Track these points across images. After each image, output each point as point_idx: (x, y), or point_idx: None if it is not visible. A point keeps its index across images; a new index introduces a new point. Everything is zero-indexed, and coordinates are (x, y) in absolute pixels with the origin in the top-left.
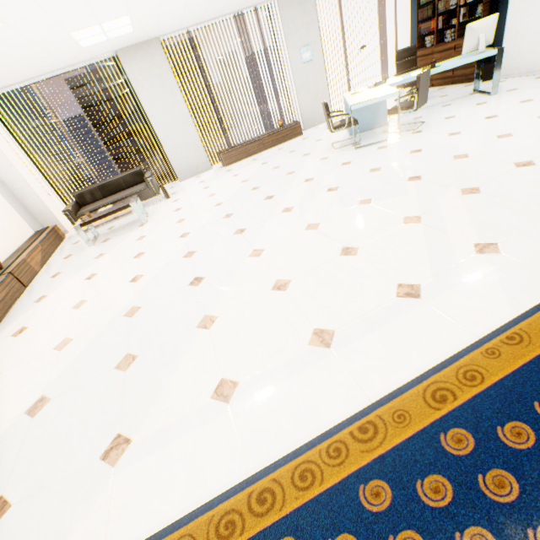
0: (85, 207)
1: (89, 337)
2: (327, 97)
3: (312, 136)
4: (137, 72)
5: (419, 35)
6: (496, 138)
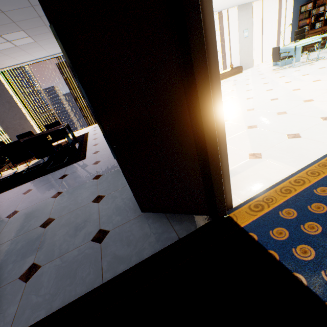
0: None
1: (238, 117)
2: (252, 55)
3: (250, 71)
4: None
5: (299, 27)
6: None
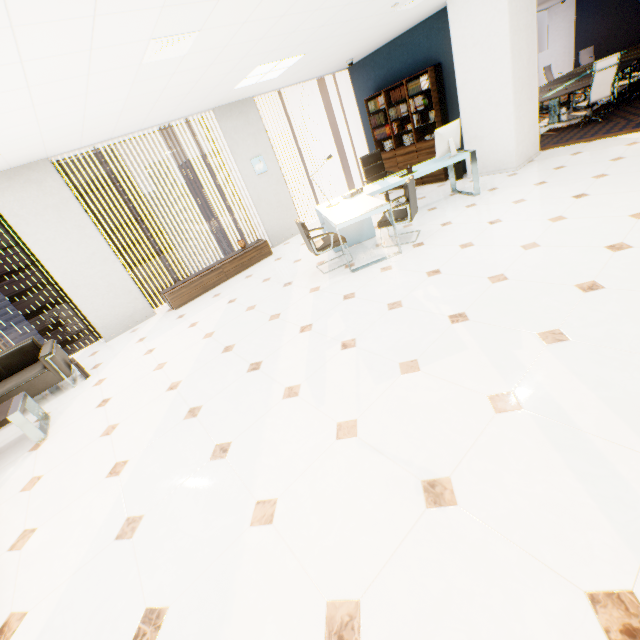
0: None
1: None
2: (293, 208)
3: (286, 255)
4: (17, 204)
5: (376, 140)
6: (523, 250)
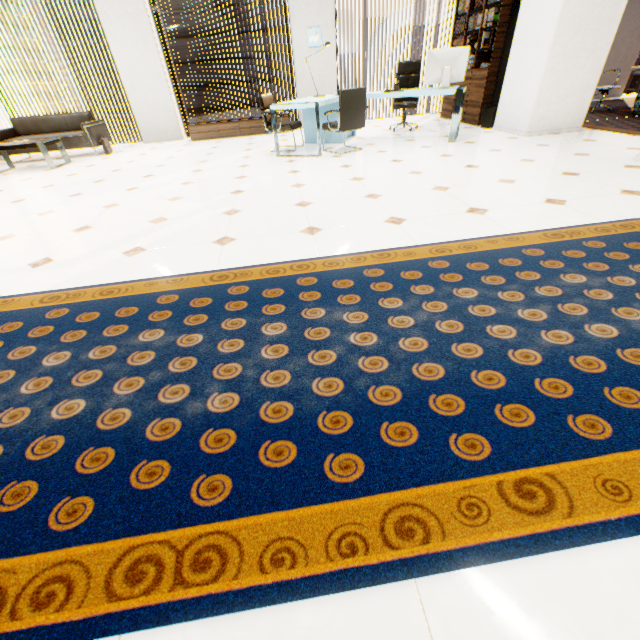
0: (19, 137)
1: None
2: None
3: (291, 135)
4: (107, 3)
5: None
6: (349, 179)
